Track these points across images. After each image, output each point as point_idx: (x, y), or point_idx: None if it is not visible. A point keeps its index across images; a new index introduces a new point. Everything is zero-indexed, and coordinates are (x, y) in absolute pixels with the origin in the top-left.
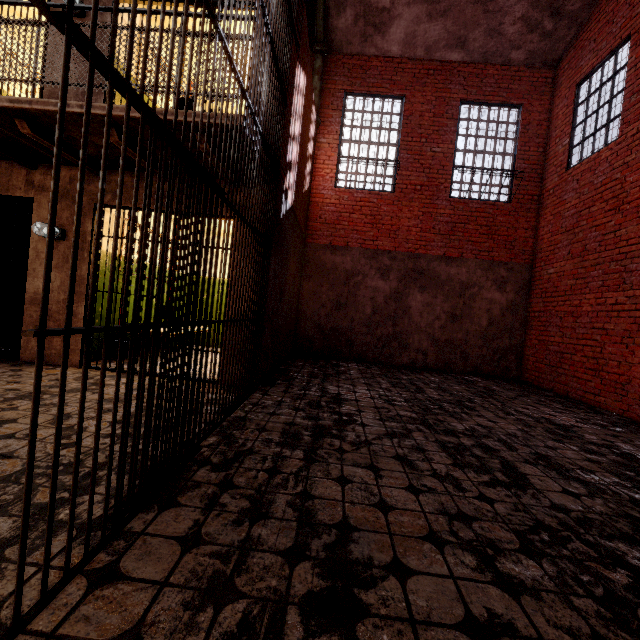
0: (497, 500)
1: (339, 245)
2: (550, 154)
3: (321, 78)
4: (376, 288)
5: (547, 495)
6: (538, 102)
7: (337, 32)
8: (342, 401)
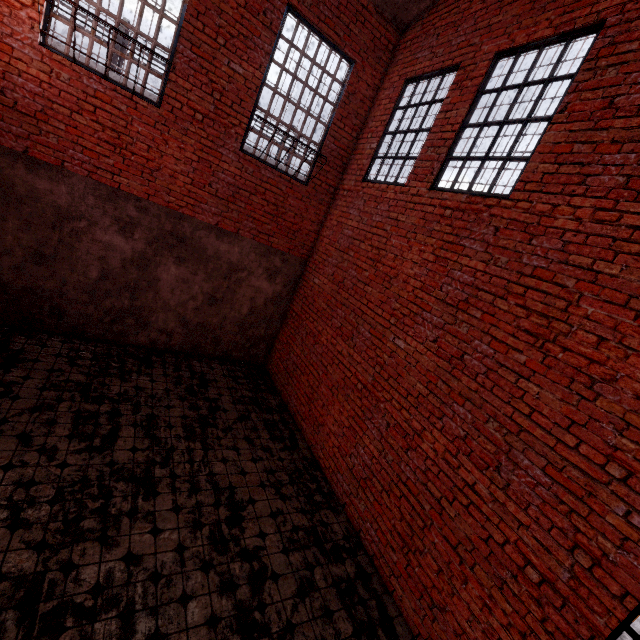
0: None
1: (45, 160)
2: (360, 146)
3: None
4: (110, 245)
5: None
6: (371, 70)
7: None
8: None
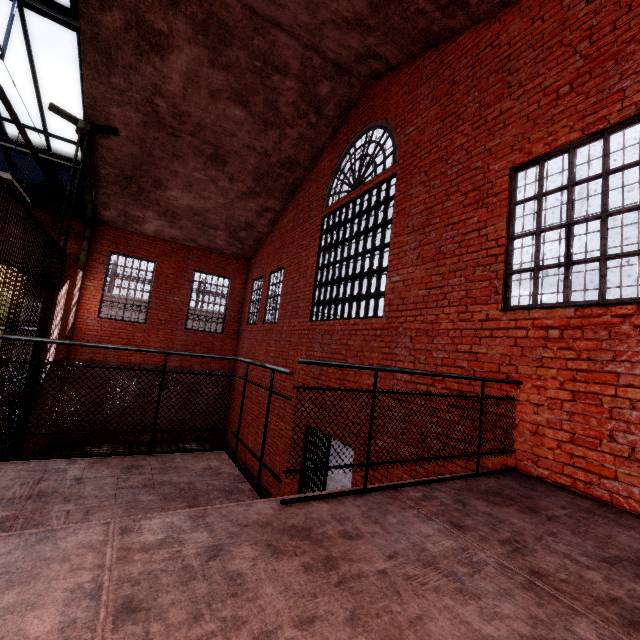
0: None
1: (99, 359)
2: (244, 309)
3: (90, 243)
4: (128, 389)
5: None
6: (240, 278)
7: (105, 216)
8: None
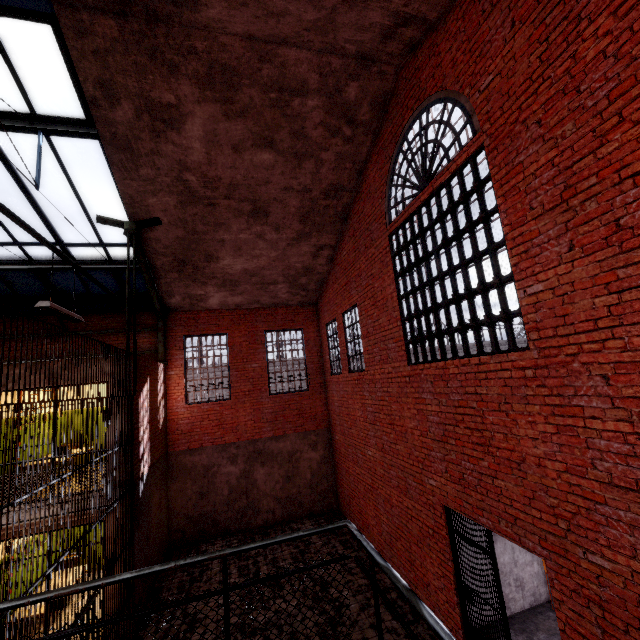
0: None
1: (196, 447)
2: (324, 358)
3: (164, 333)
4: (229, 473)
5: None
6: (311, 326)
7: (172, 304)
8: (195, 624)
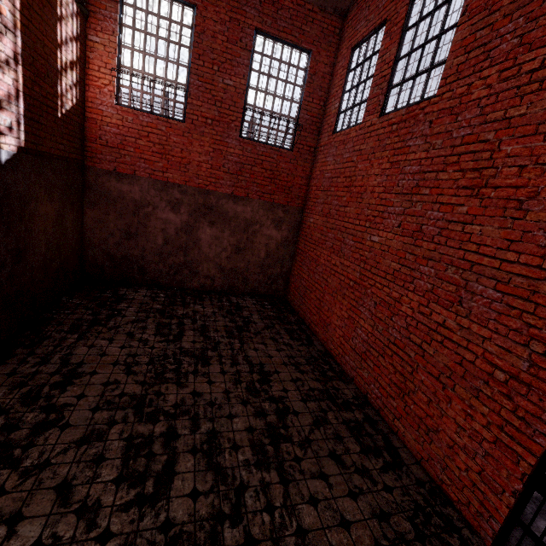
0: (116, 534)
1: (125, 173)
2: (327, 111)
3: None
4: (167, 220)
5: (171, 506)
6: (325, 52)
7: None
8: (73, 379)
